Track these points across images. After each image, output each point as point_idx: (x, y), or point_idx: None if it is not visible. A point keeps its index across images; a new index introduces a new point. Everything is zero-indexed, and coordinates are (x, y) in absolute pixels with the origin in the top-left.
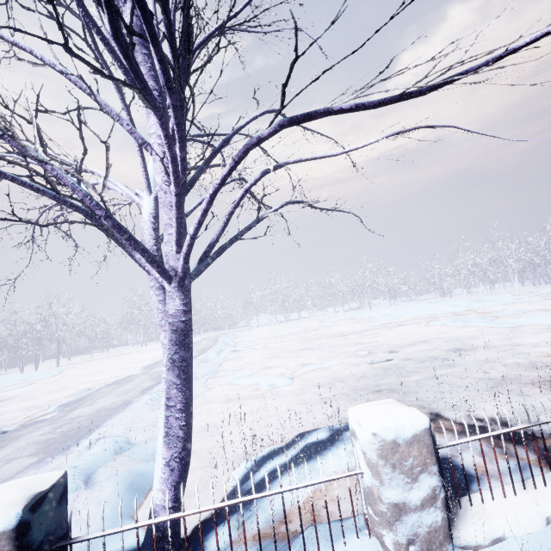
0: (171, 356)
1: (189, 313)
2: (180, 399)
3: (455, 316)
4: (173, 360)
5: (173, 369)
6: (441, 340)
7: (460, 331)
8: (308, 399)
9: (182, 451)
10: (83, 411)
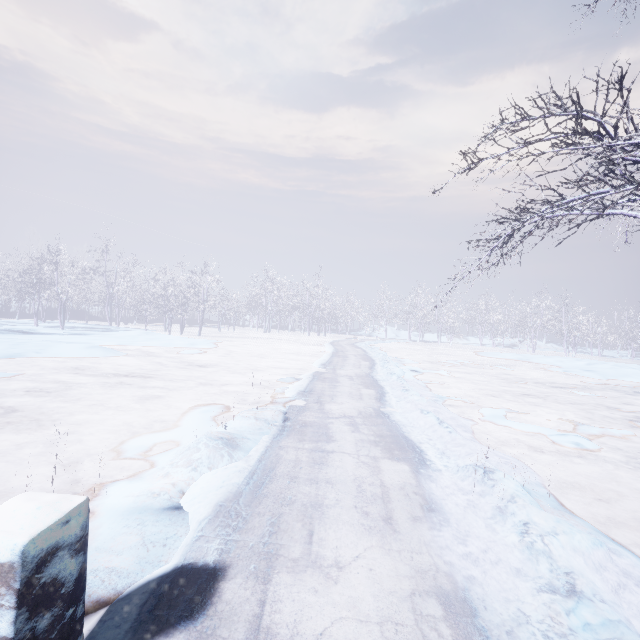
0: None
1: None
2: None
3: None
4: None
5: None
6: None
7: None
8: None
9: None
10: (342, 410)
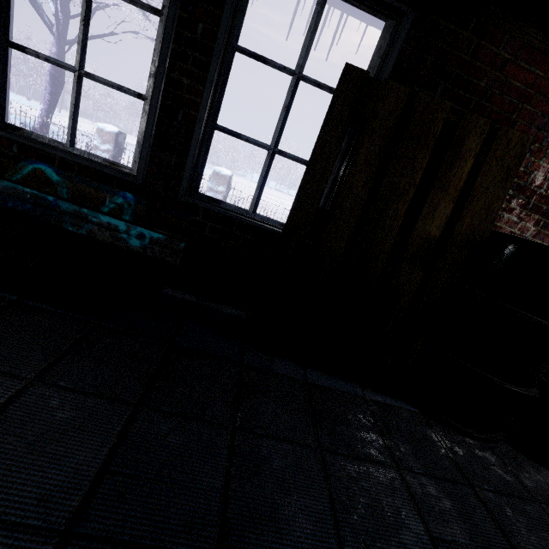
0: (49, 71)
1: (61, 58)
2: (50, 90)
3: None
4: (50, 73)
5: (49, 76)
6: None
7: None
8: None
9: (48, 109)
10: None
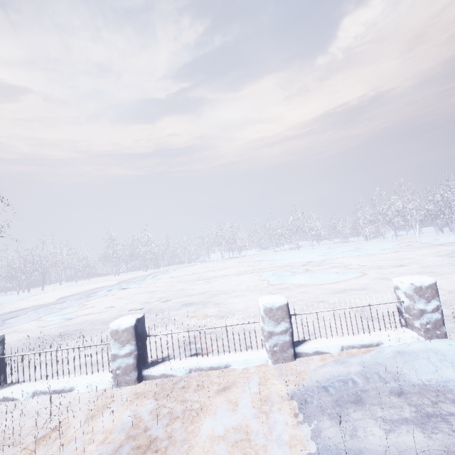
0: None
1: None
2: None
3: (298, 266)
4: None
5: None
6: (219, 292)
7: (251, 284)
8: (36, 336)
9: None
10: None
